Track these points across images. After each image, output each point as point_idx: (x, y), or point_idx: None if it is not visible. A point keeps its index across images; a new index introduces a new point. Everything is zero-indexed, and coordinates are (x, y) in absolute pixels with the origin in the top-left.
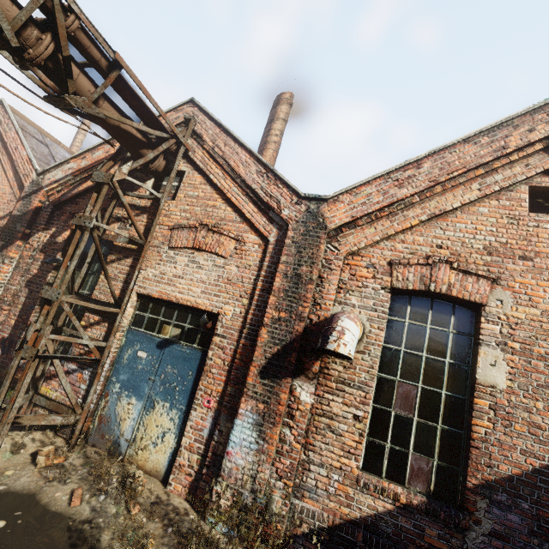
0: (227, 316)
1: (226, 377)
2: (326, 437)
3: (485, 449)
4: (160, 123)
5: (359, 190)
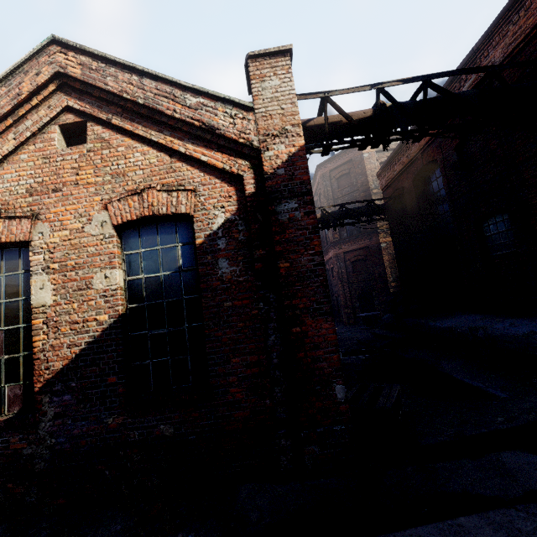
0: None
1: None
2: None
3: (44, 357)
4: None
5: None
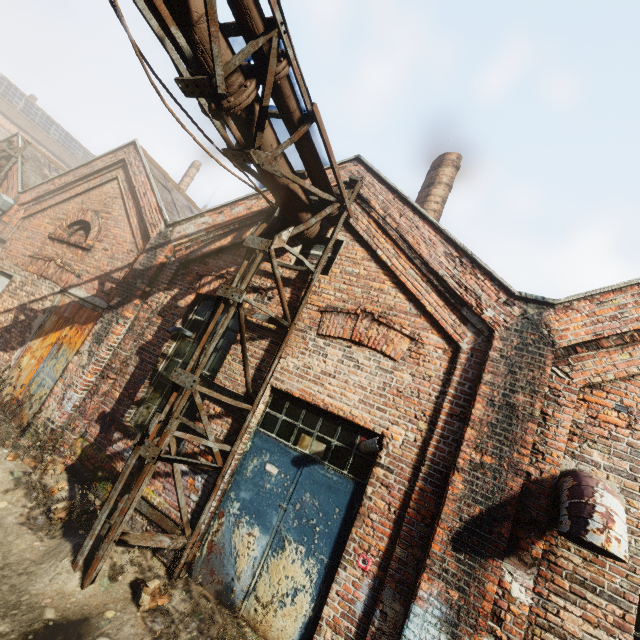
0: (396, 442)
1: (391, 530)
2: None
3: None
4: (329, 185)
5: (605, 298)
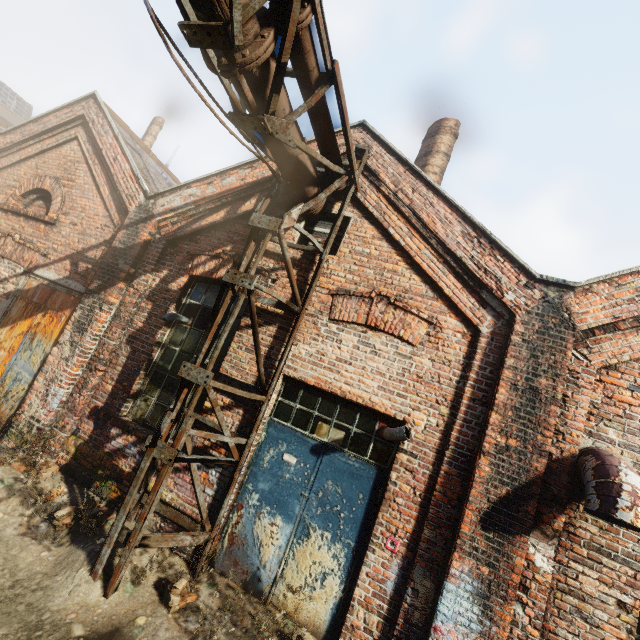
0: (418, 427)
1: (417, 513)
2: (574, 626)
3: None
4: (339, 155)
5: (624, 281)
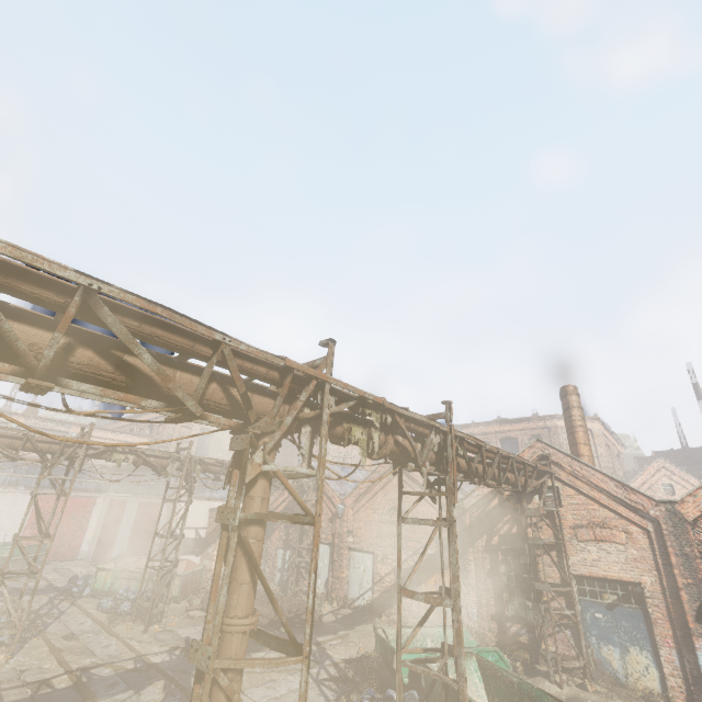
0: (647, 584)
1: (670, 625)
2: None
3: None
4: (543, 471)
5: (695, 493)
